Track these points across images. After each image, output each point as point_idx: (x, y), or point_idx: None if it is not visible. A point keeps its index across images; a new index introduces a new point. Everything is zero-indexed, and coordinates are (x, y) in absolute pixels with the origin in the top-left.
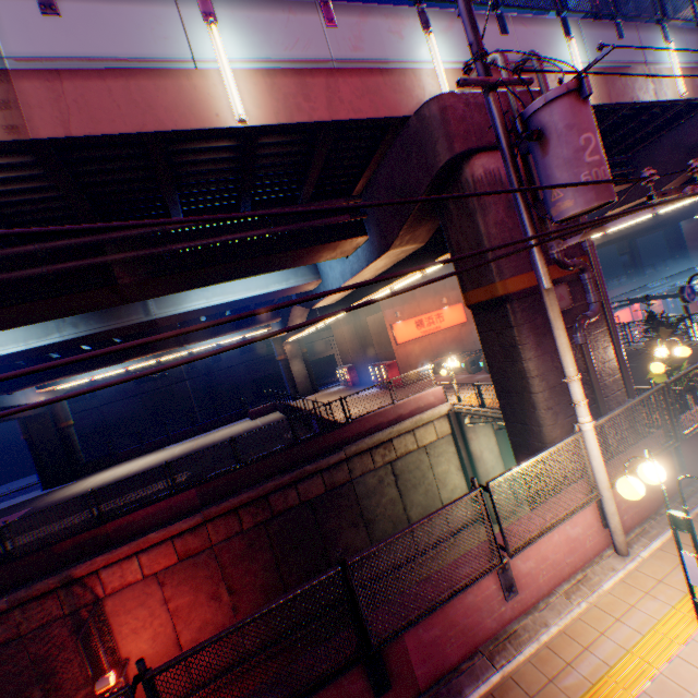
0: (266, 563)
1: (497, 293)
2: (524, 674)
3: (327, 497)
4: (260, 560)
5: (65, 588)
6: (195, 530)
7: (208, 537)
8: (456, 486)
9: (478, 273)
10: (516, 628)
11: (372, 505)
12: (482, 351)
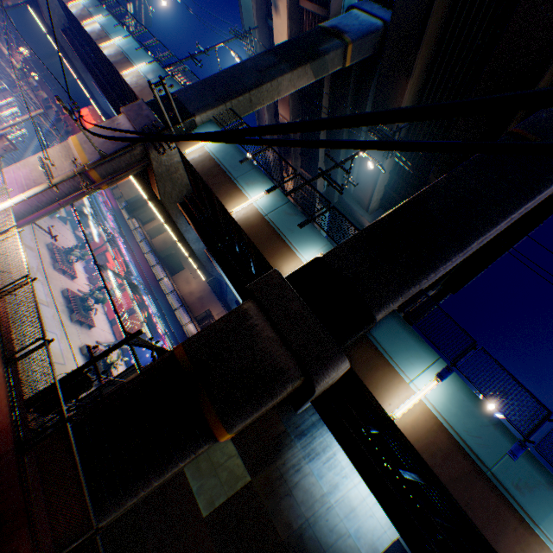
0: None
1: None
2: None
3: None
4: None
5: None
6: None
7: None
8: None
9: None
10: None
11: None
12: None
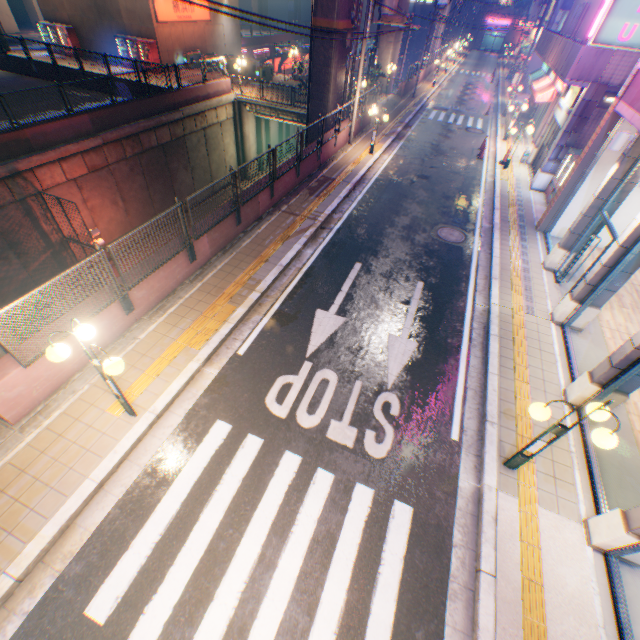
0: (142, 186)
1: (334, 29)
2: (340, 162)
3: (173, 147)
4: (138, 183)
5: (11, 181)
6: (97, 152)
7: (106, 159)
8: (233, 156)
9: (328, 11)
10: (335, 157)
11: (195, 158)
12: (312, 59)
